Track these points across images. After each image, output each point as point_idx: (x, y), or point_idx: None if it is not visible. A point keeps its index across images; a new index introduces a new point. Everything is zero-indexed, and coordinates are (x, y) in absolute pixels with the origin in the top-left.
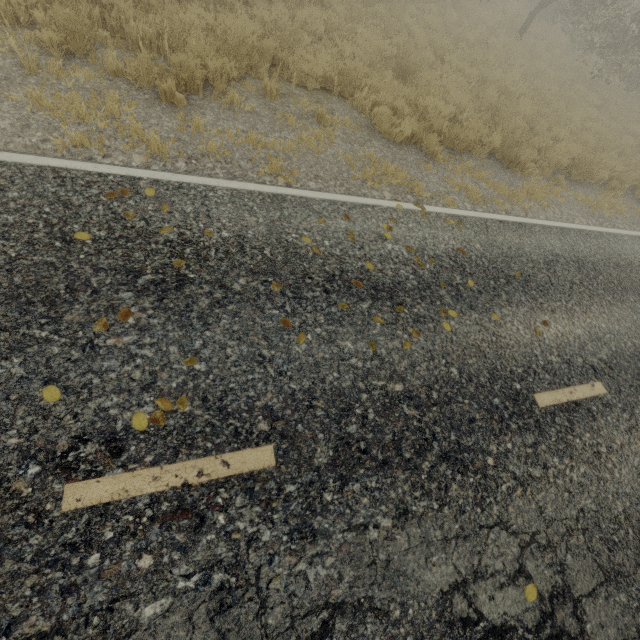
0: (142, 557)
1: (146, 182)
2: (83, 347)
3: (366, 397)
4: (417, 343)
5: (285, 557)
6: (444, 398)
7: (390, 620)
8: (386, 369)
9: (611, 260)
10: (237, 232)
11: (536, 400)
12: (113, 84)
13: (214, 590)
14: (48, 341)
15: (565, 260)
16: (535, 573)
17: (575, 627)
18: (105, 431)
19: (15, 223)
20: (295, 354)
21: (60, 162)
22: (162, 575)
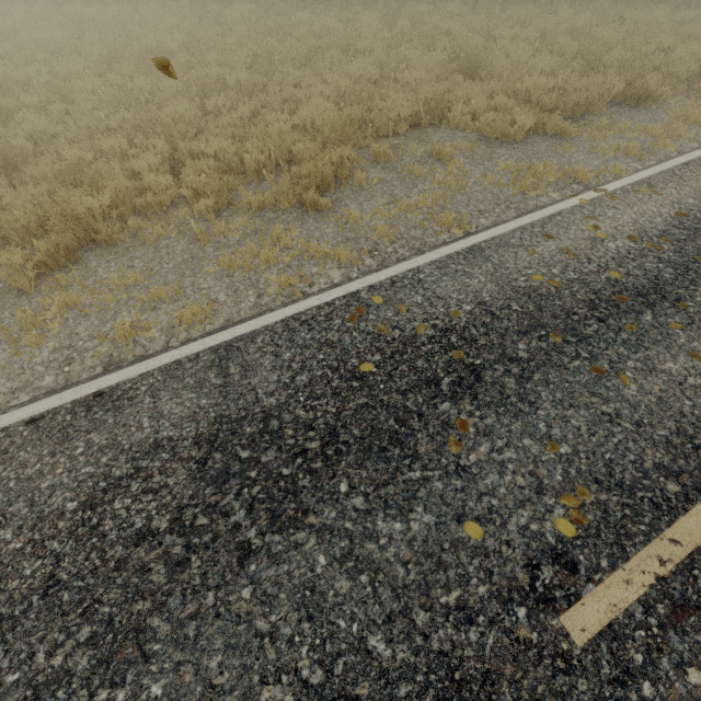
0: (687, 672)
1: (365, 292)
2: (456, 473)
3: None
4: None
5: None
6: None
7: None
8: None
9: None
10: (474, 301)
11: None
12: (263, 219)
13: None
14: (426, 479)
15: None
16: None
17: None
18: (544, 549)
19: (310, 381)
20: (632, 398)
21: (291, 309)
22: None
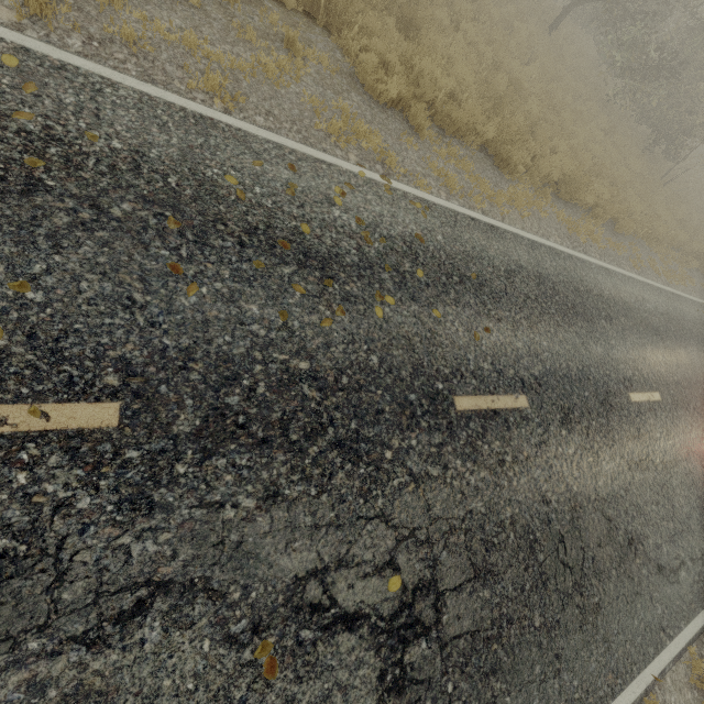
0: None
1: (8, 46)
2: None
3: (260, 369)
4: (340, 323)
5: (105, 528)
6: (355, 385)
7: (226, 602)
8: (294, 343)
9: (572, 284)
10: (135, 146)
11: (455, 402)
12: None
13: None
14: None
15: (527, 273)
16: (405, 566)
17: (432, 617)
18: None
19: None
20: (179, 306)
21: None
22: None
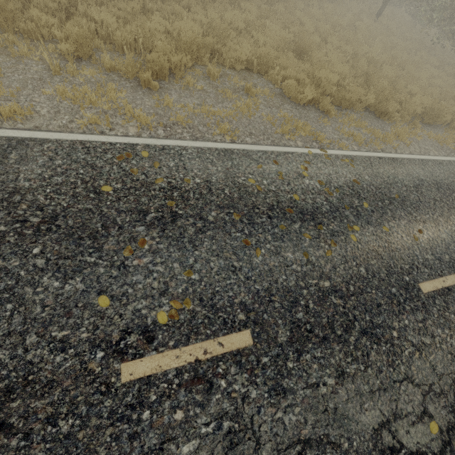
0: (176, 412)
1: (141, 147)
2: (118, 267)
3: (306, 292)
4: (335, 251)
5: (268, 408)
6: (358, 290)
7: (342, 450)
8: (317, 271)
9: None
10: (205, 178)
11: (420, 288)
12: (109, 77)
13: (225, 433)
14: (96, 264)
15: (428, 183)
16: (435, 413)
17: None
18: (141, 325)
19: (63, 182)
20: (255, 264)
21: (84, 136)
22: (190, 424)
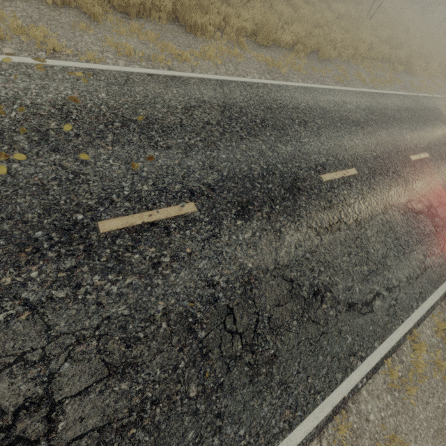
0: None
1: None
2: None
3: None
4: None
5: None
6: None
7: None
8: None
9: (264, 104)
10: None
11: (99, 227)
12: None
13: None
14: None
15: (210, 105)
16: (5, 392)
17: (41, 430)
18: None
19: None
20: None
21: None
22: None
